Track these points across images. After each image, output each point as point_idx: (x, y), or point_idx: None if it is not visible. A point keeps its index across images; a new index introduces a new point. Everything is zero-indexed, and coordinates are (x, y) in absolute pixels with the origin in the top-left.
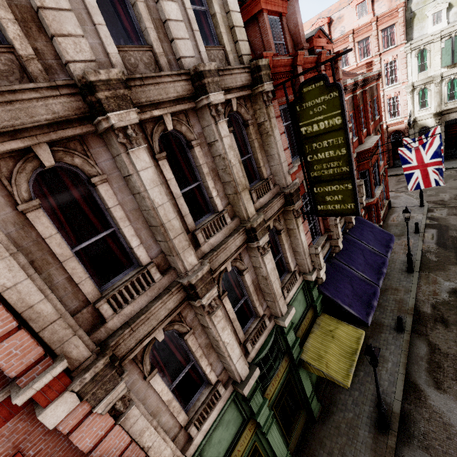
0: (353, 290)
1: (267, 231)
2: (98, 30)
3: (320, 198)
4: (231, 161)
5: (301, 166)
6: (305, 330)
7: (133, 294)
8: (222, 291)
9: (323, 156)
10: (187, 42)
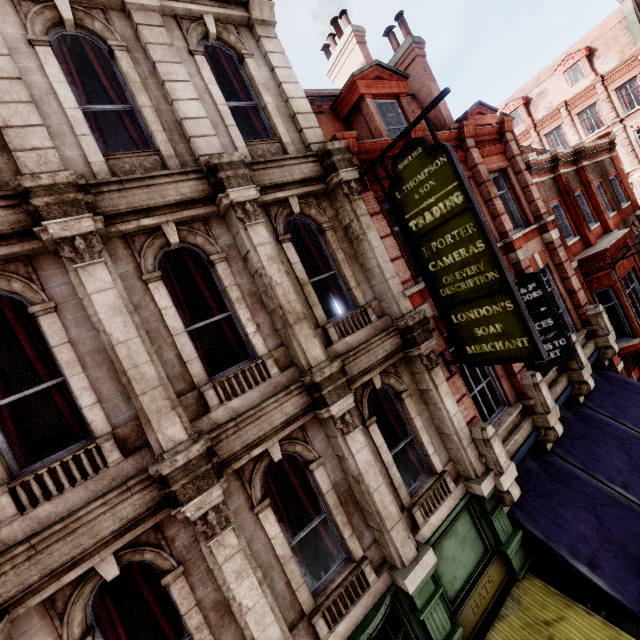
0: (602, 529)
1: (353, 391)
2: (80, 141)
3: (466, 332)
4: (273, 277)
5: (423, 281)
6: (484, 610)
7: (64, 484)
8: (261, 497)
9: (451, 260)
10: (212, 139)
